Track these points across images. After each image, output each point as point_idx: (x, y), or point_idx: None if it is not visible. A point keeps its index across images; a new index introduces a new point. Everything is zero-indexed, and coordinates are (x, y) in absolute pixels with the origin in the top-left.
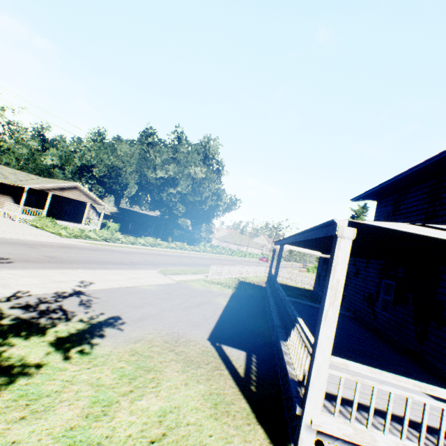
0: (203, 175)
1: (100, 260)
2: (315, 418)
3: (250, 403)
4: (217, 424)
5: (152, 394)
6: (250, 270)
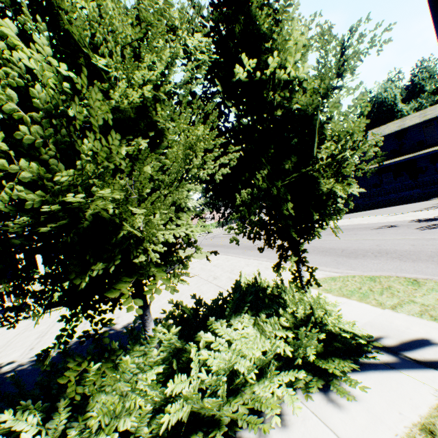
0: None
1: None
2: None
3: None
4: None
5: None
6: None
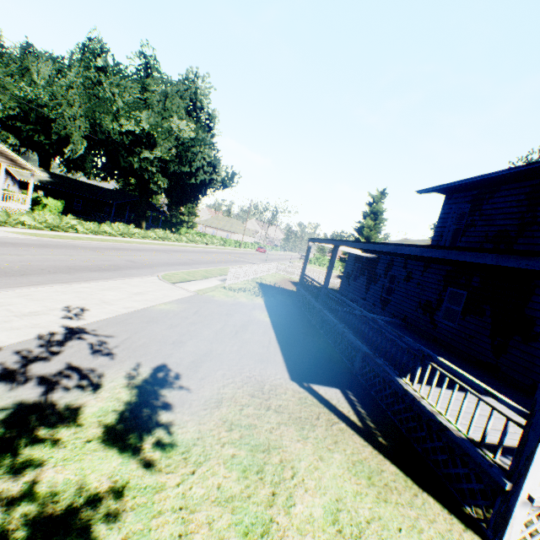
0: (190, 133)
1: (65, 265)
2: (532, 493)
3: (395, 463)
4: (391, 508)
5: (299, 489)
6: (264, 268)
